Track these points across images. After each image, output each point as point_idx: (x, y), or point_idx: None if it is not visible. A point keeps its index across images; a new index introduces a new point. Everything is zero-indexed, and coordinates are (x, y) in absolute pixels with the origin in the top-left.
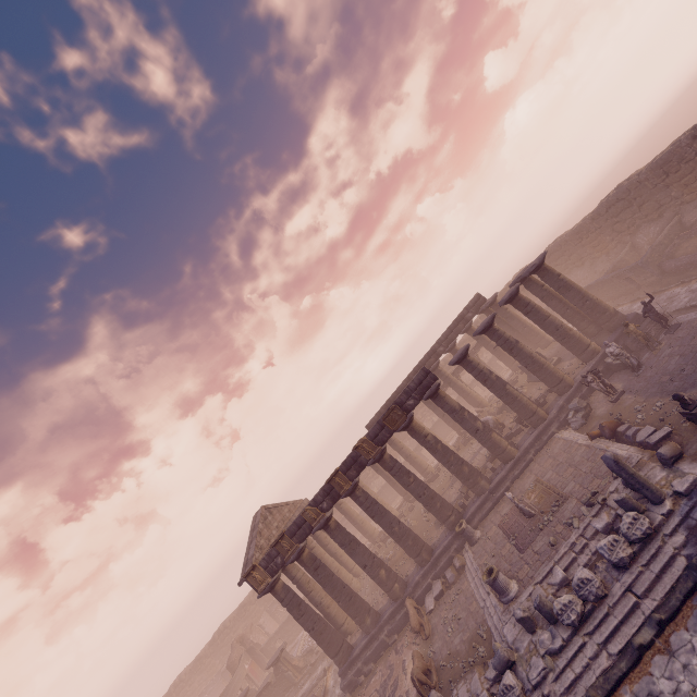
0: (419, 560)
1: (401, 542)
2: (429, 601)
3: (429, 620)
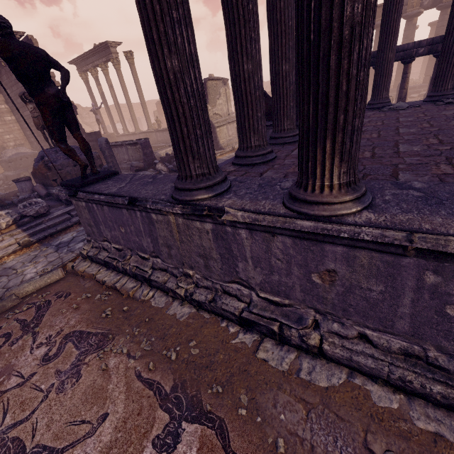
0: (428, 78)
1: (432, 62)
2: (414, 95)
3: (408, 99)
